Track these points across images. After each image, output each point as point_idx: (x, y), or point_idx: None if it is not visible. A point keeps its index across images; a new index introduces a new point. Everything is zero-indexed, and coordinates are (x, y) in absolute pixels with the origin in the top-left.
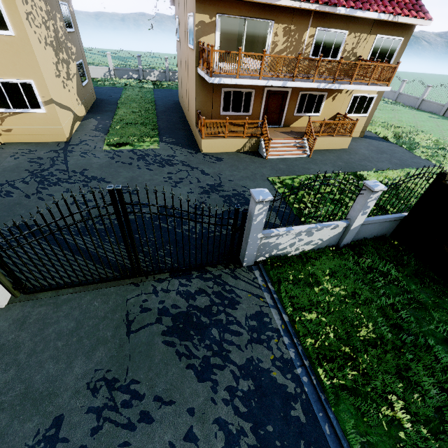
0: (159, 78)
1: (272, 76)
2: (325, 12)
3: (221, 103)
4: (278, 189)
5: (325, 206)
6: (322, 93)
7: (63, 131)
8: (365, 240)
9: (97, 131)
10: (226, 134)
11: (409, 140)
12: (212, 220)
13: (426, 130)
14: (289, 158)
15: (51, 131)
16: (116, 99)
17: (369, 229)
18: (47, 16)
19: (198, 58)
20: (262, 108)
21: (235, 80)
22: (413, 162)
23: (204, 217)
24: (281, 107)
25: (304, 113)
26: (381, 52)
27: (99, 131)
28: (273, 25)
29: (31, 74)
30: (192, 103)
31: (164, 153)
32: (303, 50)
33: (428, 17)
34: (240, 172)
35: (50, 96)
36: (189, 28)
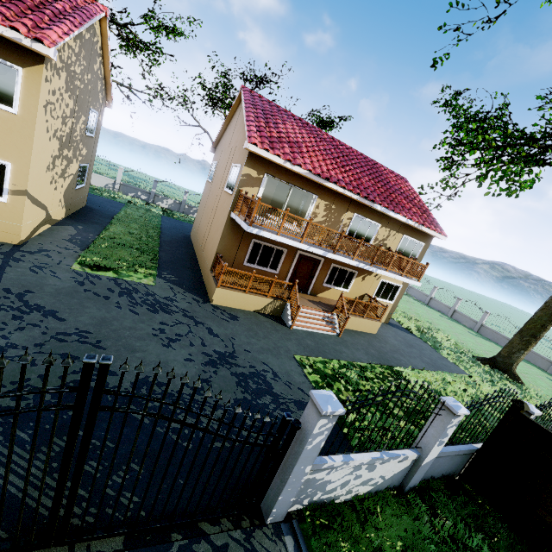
0: (171, 206)
1: (314, 243)
2: (363, 203)
3: (247, 253)
4: (309, 375)
5: (369, 411)
6: (353, 270)
7: (20, 230)
8: (432, 480)
9: (72, 243)
10: (248, 289)
11: (431, 337)
12: (218, 416)
13: (443, 329)
14: (317, 333)
15: (0, 226)
16: (112, 213)
17: (439, 464)
18: (71, 114)
19: (235, 203)
20: (291, 270)
21: (276, 236)
22: (443, 363)
23: (205, 407)
24: (311, 273)
25: (333, 285)
26: (406, 249)
27: (74, 244)
28: (316, 199)
29: (13, 156)
30: (213, 244)
31: (161, 293)
32: (340, 228)
33: (444, 233)
34: (260, 341)
35: (25, 186)
36: (230, 175)
